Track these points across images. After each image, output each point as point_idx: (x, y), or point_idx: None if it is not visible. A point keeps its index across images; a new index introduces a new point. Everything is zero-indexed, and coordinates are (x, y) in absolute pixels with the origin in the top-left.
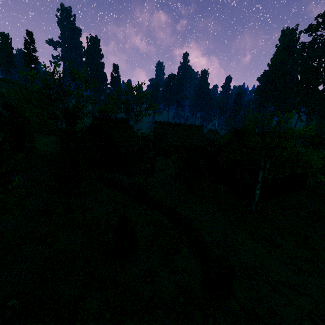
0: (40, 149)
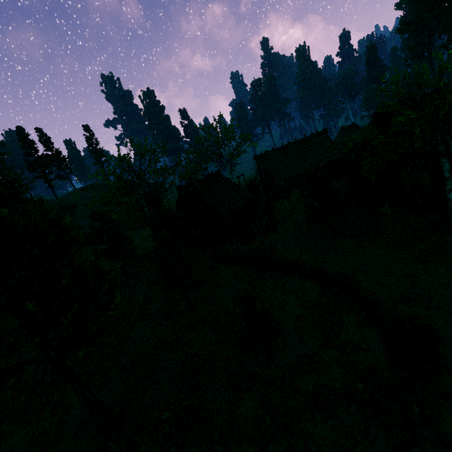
0: (142, 247)
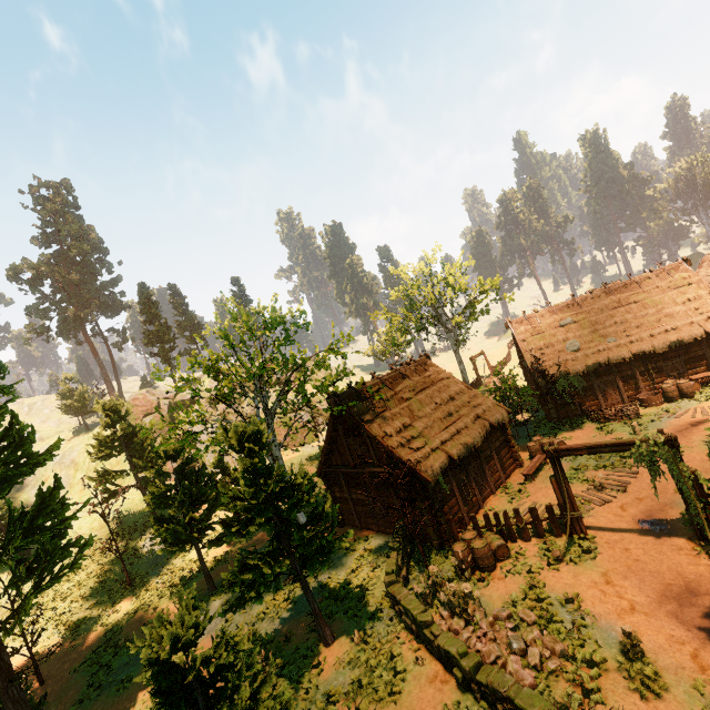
0: None
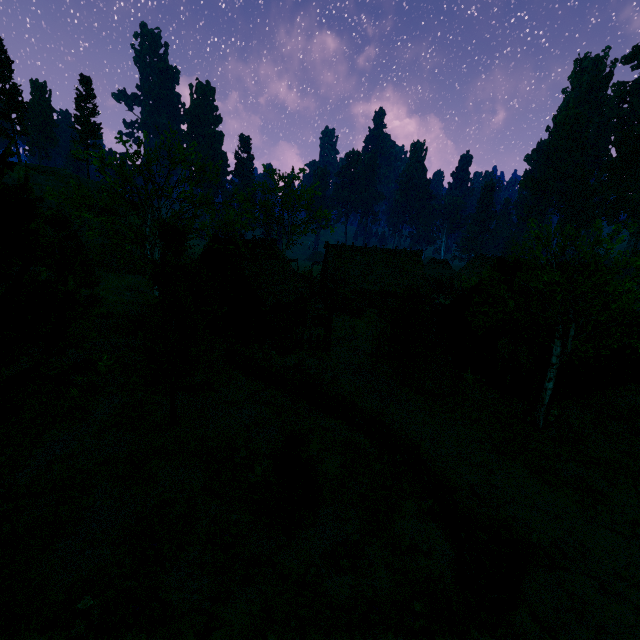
0: (106, 300)
